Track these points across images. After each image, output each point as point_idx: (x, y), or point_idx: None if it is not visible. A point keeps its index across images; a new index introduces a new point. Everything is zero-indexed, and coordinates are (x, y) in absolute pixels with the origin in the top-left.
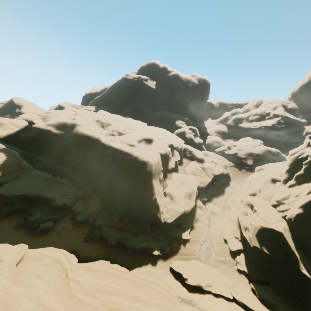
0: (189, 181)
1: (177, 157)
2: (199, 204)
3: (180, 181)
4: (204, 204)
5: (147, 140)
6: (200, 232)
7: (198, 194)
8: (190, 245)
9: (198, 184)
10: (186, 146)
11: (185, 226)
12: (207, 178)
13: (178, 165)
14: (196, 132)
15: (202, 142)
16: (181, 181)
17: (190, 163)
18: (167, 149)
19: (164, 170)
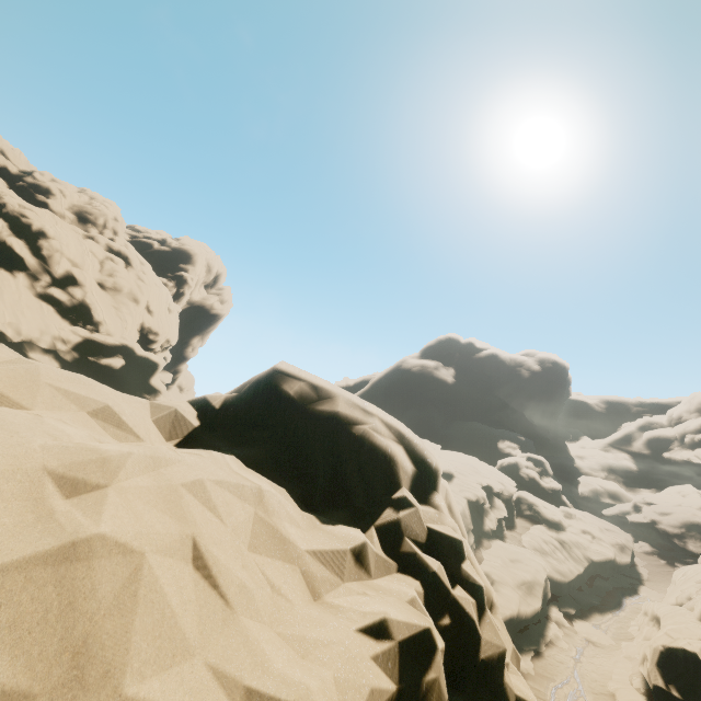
0: (527, 559)
1: (501, 511)
2: (557, 616)
3: (508, 557)
4: (569, 621)
5: (444, 474)
6: (557, 665)
7: (555, 596)
8: (534, 680)
9: (550, 574)
10: (522, 493)
11: (522, 644)
12: (573, 564)
13: (505, 529)
14: (543, 466)
15: (560, 487)
16: (510, 556)
17: (531, 528)
18: (480, 493)
19: (476, 532)
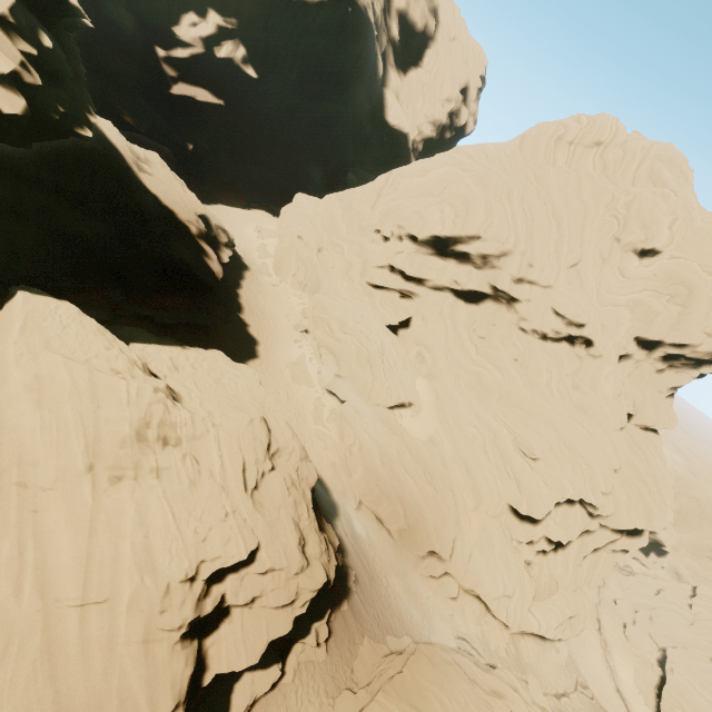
0: None
1: None
2: None
3: None
4: None
5: None
6: (585, 703)
7: None
8: None
9: None
10: None
11: None
12: None
13: None
14: None
15: None
16: None
17: None
18: None
19: None
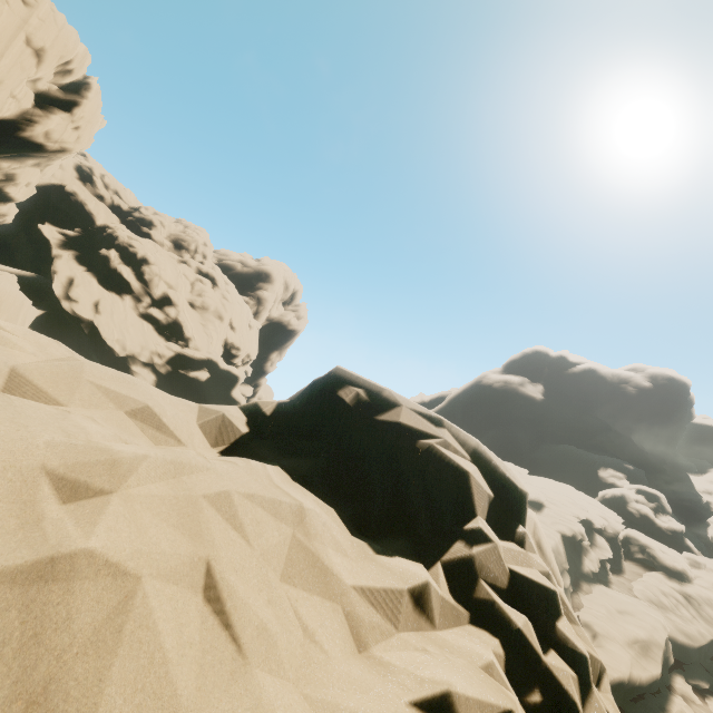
0: (639, 613)
1: (604, 551)
2: (683, 689)
3: (615, 607)
4: (700, 697)
5: (532, 503)
6: None
7: (680, 663)
8: None
9: (672, 634)
10: (631, 532)
11: None
12: (704, 625)
13: (609, 572)
14: (658, 501)
15: (683, 529)
16: (617, 606)
17: (644, 575)
18: (577, 527)
19: (573, 573)
